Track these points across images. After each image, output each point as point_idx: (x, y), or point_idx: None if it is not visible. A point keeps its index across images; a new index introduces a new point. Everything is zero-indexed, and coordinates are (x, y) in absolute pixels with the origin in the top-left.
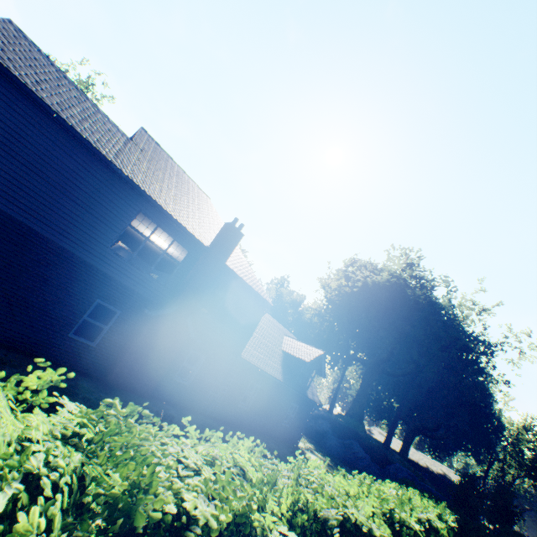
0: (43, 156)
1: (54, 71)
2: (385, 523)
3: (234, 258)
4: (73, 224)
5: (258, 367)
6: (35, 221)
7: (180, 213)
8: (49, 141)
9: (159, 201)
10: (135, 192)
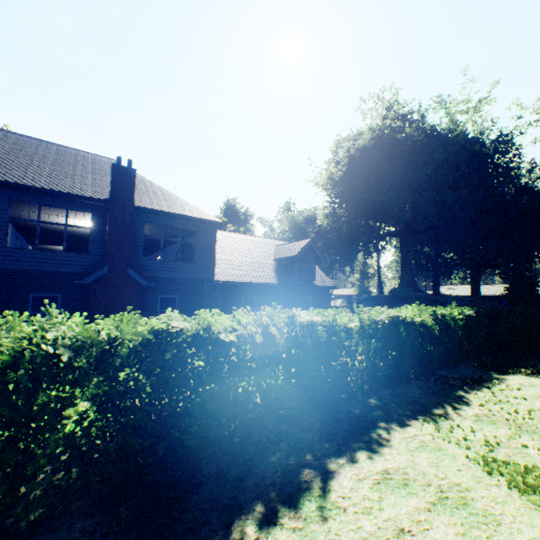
0: None
1: None
2: (288, 330)
3: (154, 198)
4: None
5: (241, 282)
6: None
7: (60, 183)
8: None
9: (21, 182)
10: None
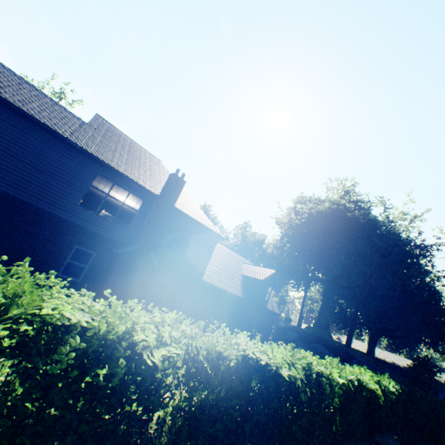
0: (14, 141)
1: (16, 79)
2: (304, 374)
3: (184, 202)
4: (46, 190)
5: (219, 287)
6: (17, 191)
7: (132, 172)
8: (17, 129)
9: (111, 164)
10: (91, 159)
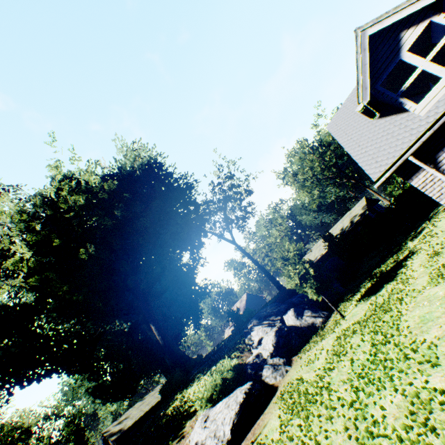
0: None
1: None
2: None
3: None
4: None
5: None
6: None
7: None
8: None
9: None
10: None
